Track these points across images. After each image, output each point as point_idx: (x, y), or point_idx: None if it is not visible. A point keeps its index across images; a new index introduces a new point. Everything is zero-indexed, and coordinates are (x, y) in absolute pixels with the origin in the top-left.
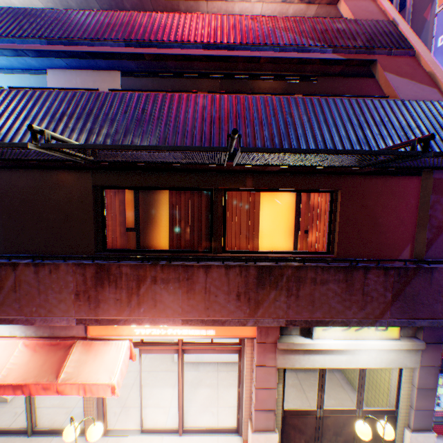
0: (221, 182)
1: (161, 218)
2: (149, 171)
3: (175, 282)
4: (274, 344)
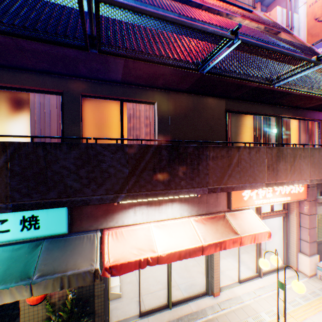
0: (282, 112)
1: (242, 135)
2: (253, 102)
3: (307, 158)
4: (314, 201)
